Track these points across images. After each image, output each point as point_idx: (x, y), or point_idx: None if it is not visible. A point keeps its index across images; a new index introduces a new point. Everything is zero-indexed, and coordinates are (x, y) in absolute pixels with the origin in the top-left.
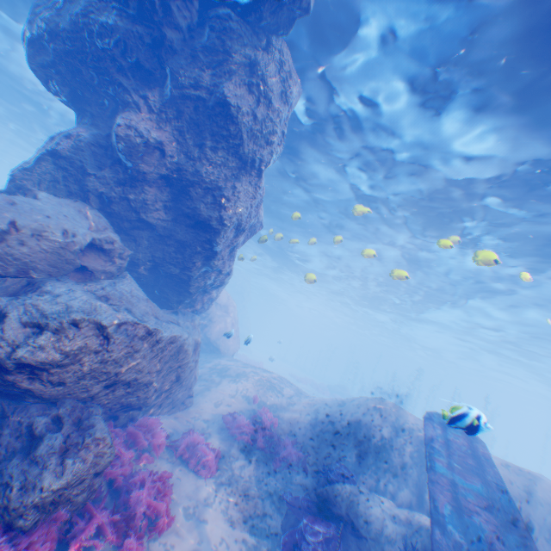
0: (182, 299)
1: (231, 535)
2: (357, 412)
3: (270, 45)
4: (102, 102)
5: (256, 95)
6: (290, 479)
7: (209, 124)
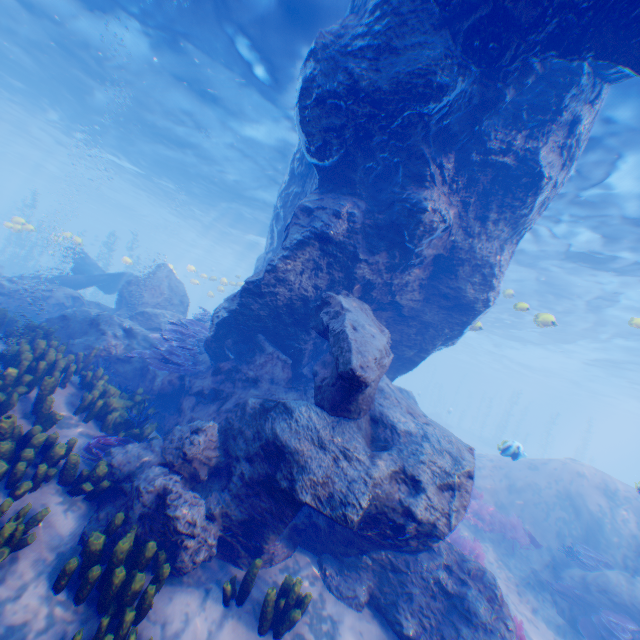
0: (396, 376)
1: (542, 636)
2: (562, 480)
3: (597, 95)
4: (368, 166)
5: (562, 158)
6: (527, 558)
7: (501, 194)
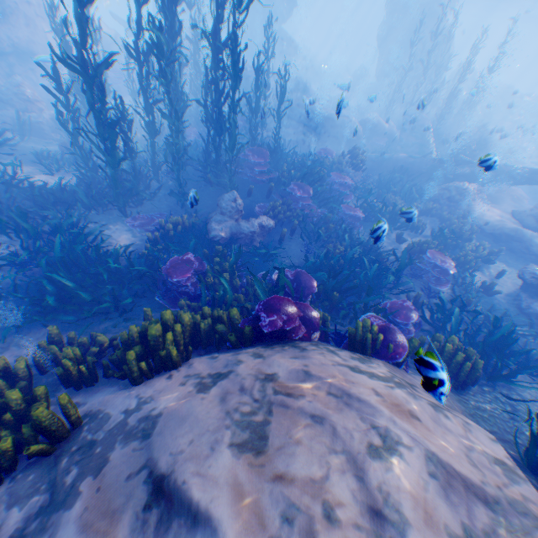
0: None
1: None
2: None
3: None
4: None
5: None
6: None
7: None
